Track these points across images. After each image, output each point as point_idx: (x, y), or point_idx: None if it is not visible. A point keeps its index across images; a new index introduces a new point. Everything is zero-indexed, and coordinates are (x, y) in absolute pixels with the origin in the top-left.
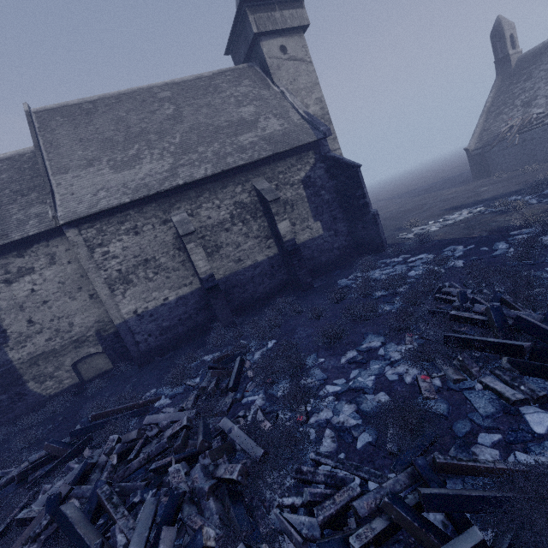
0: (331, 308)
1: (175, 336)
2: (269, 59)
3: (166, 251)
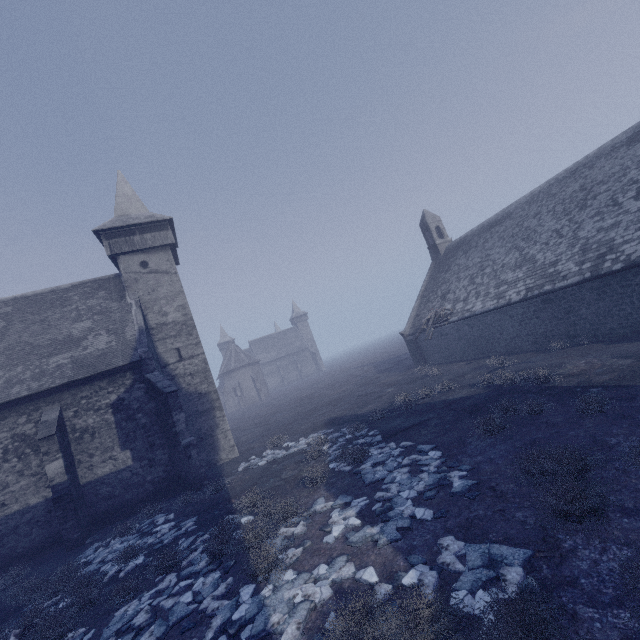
0: None
1: None
2: (126, 274)
3: None
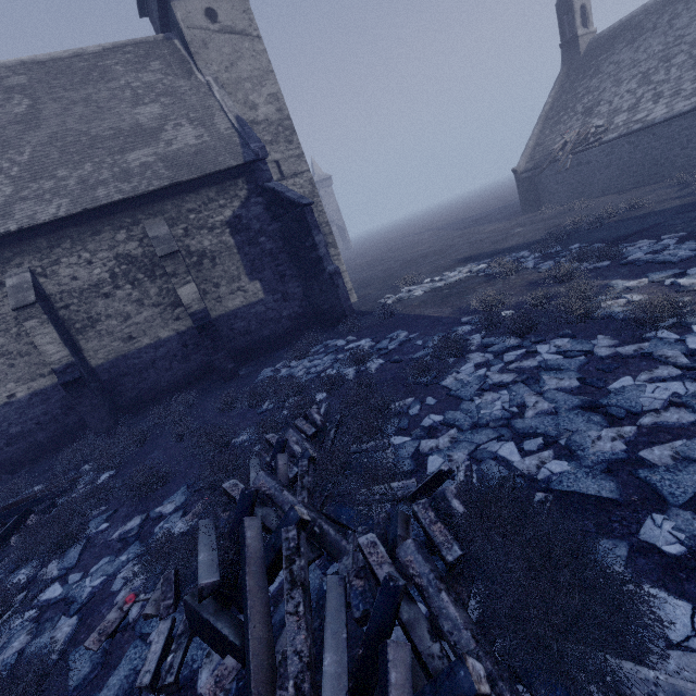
0: (213, 421)
1: (33, 445)
2: (187, 30)
3: (5, 328)
